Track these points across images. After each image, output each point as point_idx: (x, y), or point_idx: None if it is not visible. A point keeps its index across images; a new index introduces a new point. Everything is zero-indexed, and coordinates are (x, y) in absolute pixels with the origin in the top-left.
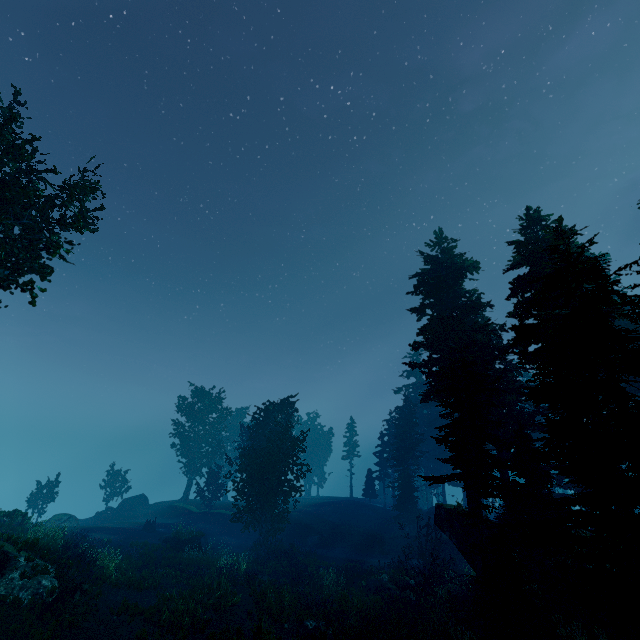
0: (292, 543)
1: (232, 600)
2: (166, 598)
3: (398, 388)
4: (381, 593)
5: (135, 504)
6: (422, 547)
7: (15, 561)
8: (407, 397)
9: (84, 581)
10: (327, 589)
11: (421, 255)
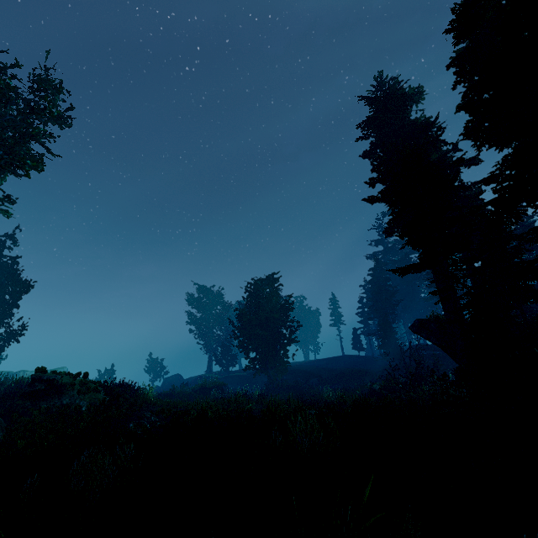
0: (295, 381)
1: (247, 406)
2: (193, 405)
3: (369, 258)
4: (373, 393)
5: (173, 380)
6: (407, 366)
7: (72, 384)
8: (377, 258)
9: (125, 392)
10: (327, 400)
11: (364, 99)
